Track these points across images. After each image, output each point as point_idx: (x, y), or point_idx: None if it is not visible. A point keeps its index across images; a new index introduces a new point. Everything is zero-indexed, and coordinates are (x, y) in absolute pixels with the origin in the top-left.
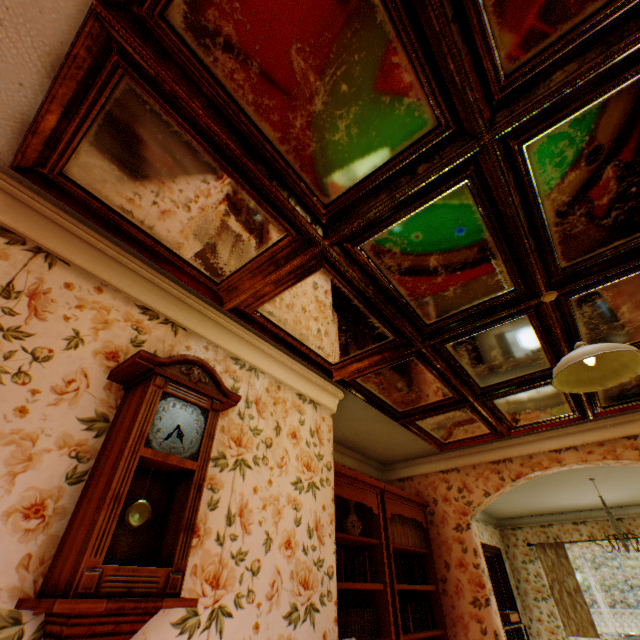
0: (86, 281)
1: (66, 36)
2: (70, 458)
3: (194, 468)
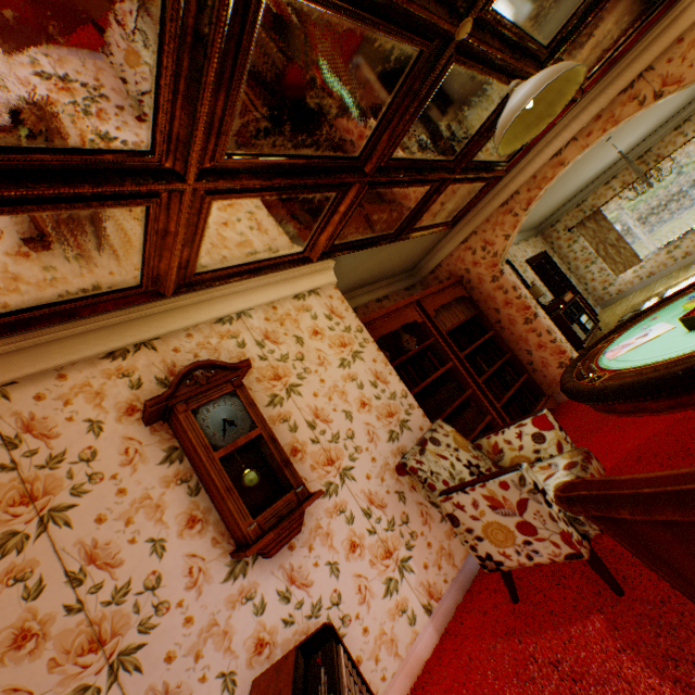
0: (45, 381)
1: None
2: (180, 486)
3: (260, 433)
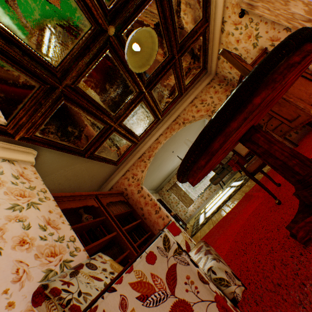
0: None
1: None
2: None
3: None
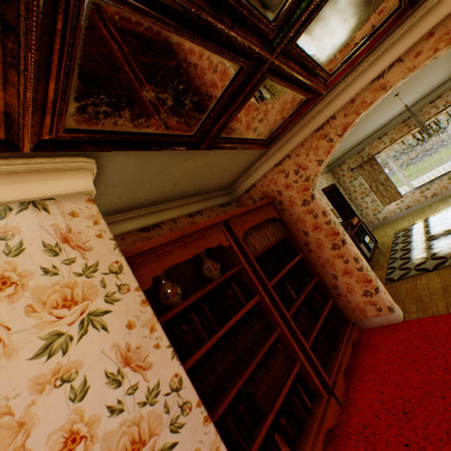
0: None
1: None
2: None
3: None
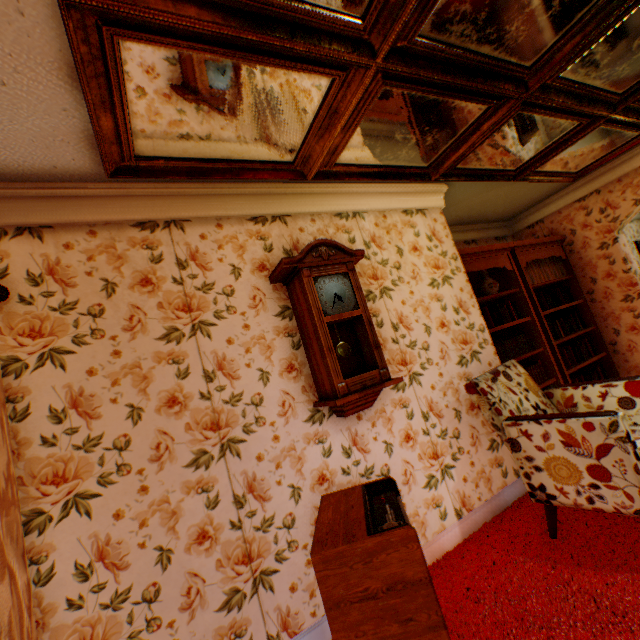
0: (208, 226)
1: (57, 42)
2: (286, 338)
3: (360, 314)
